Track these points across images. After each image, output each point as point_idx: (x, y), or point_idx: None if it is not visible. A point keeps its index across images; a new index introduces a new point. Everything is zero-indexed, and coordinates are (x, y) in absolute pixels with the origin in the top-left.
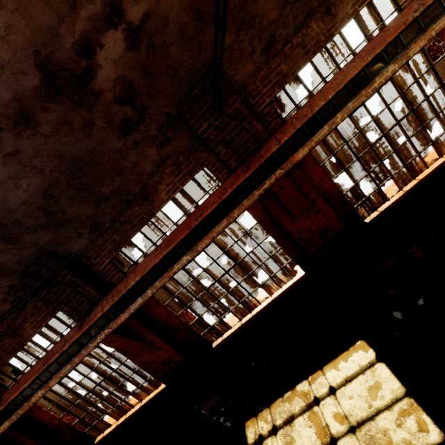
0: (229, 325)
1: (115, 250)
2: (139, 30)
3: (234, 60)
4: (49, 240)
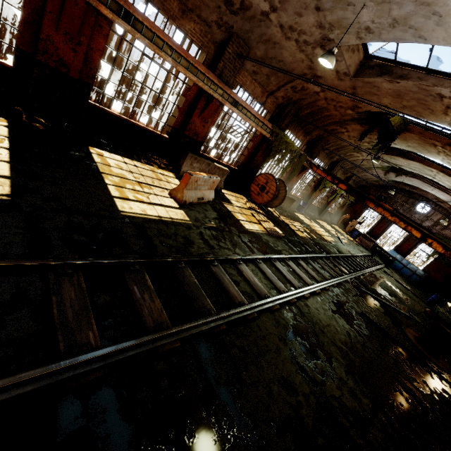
0: None
1: None
2: None
3: None
4: None
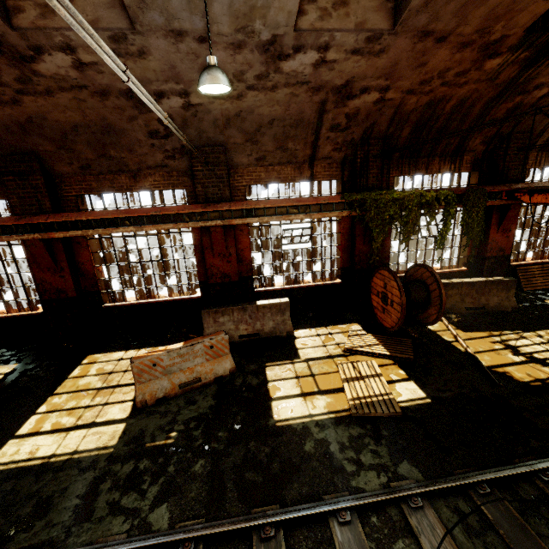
0: None
1: None
2: None
3: (55, 159)
4: None
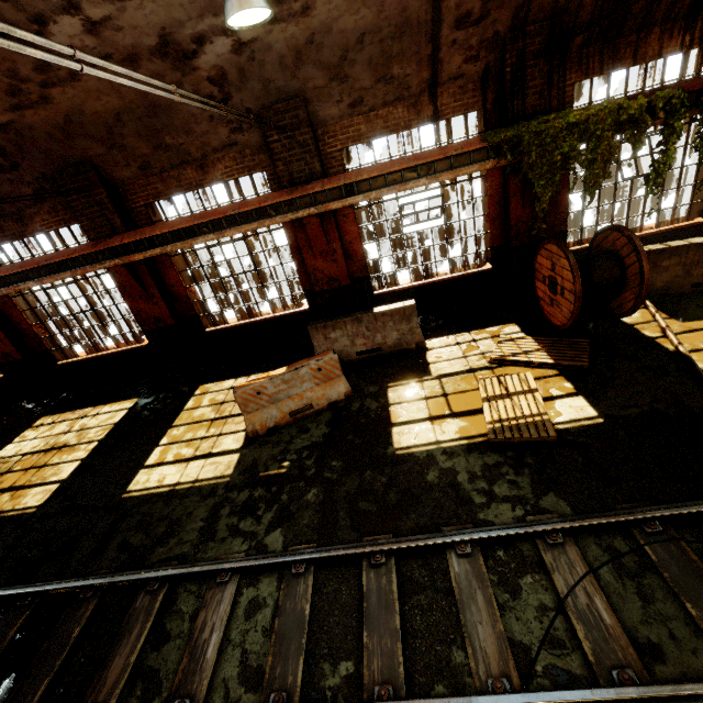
0: (78, 355)
1: None
2: (6, 126)
3: (110, 164)
4: None
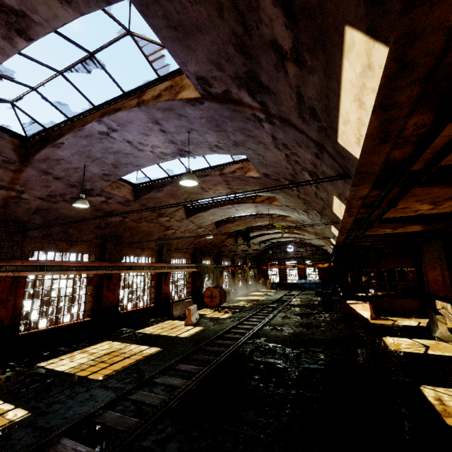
0: (38, 327)
1: (39, 248)
2: (123, 221)
3: (124, 240)
4: (35, 223)
